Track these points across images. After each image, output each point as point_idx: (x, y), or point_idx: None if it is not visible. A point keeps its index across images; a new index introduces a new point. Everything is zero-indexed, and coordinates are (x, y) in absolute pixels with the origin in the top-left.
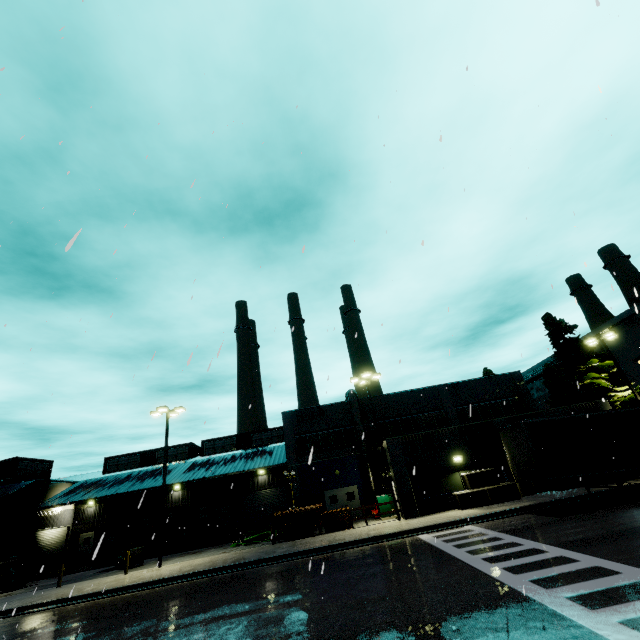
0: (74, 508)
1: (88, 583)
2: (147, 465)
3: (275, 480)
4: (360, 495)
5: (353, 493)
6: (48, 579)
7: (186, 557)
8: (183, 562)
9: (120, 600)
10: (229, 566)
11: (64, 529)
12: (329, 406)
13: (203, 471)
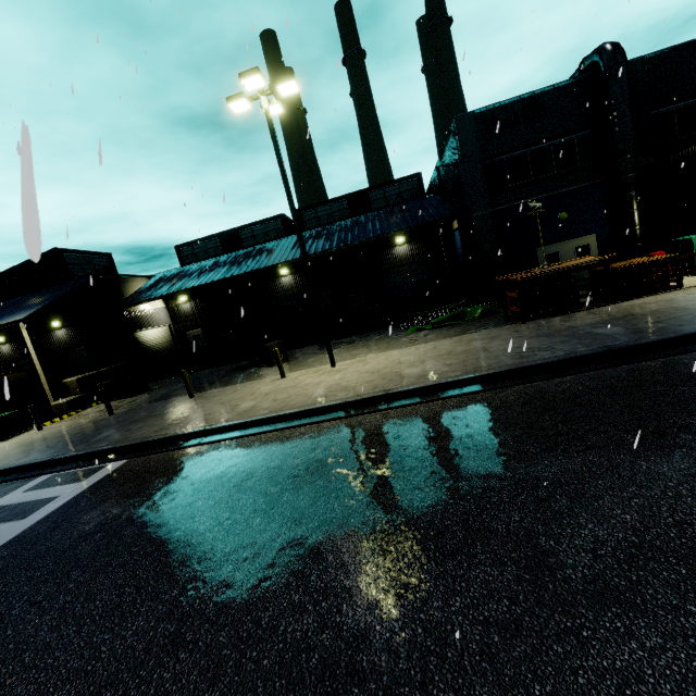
0: (165, 306)
1: (233, 393)
2: (233, 250)
3: (421, 250)
4: (601, 249)
5: (587, 247)
6: (173, 379)
7: (347, 349)
8: (368, 358)
9: (340, 442)
10: (535, 366)
11: (165, 329)
12: (551, 92)
13: (323, 243)
